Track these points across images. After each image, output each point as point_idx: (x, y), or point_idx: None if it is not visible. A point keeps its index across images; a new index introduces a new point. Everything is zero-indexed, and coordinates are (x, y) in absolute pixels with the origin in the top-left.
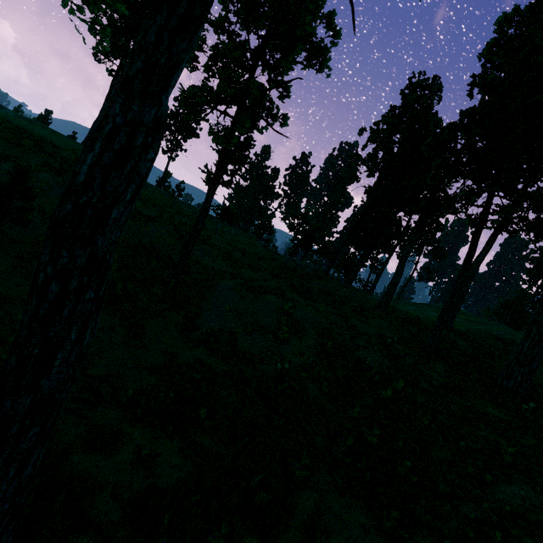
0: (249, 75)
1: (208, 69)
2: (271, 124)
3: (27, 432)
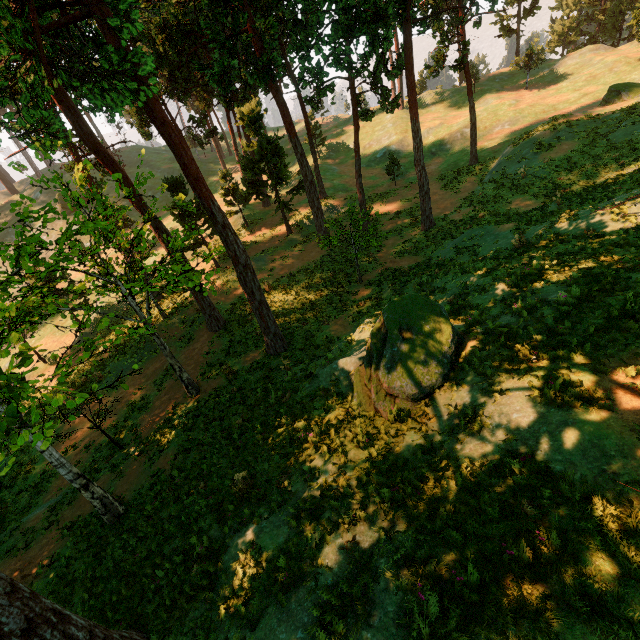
0: (458, 3)
1: (435, 21)
2: (492, 7)
3: (426, 198)
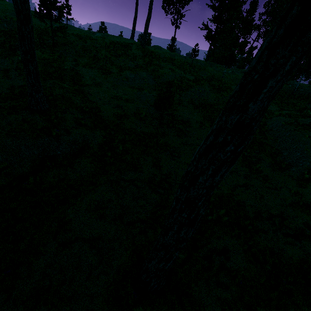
0: None
1: None
2: None
3: None
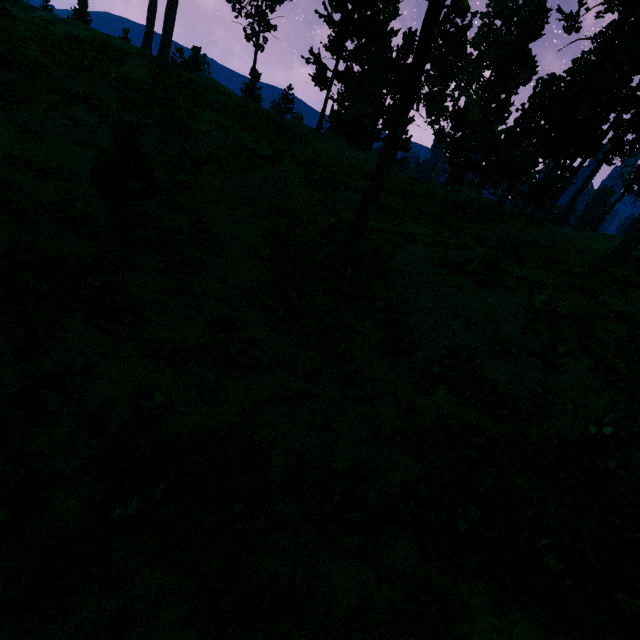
0: None
1: None
2: None
3: None
